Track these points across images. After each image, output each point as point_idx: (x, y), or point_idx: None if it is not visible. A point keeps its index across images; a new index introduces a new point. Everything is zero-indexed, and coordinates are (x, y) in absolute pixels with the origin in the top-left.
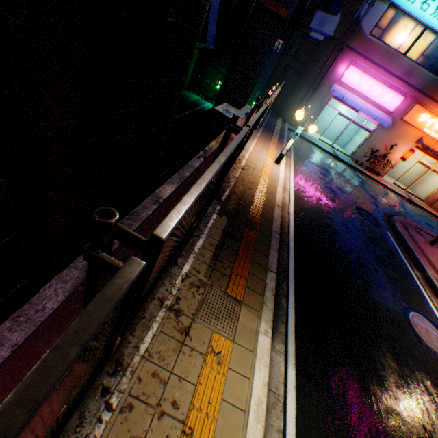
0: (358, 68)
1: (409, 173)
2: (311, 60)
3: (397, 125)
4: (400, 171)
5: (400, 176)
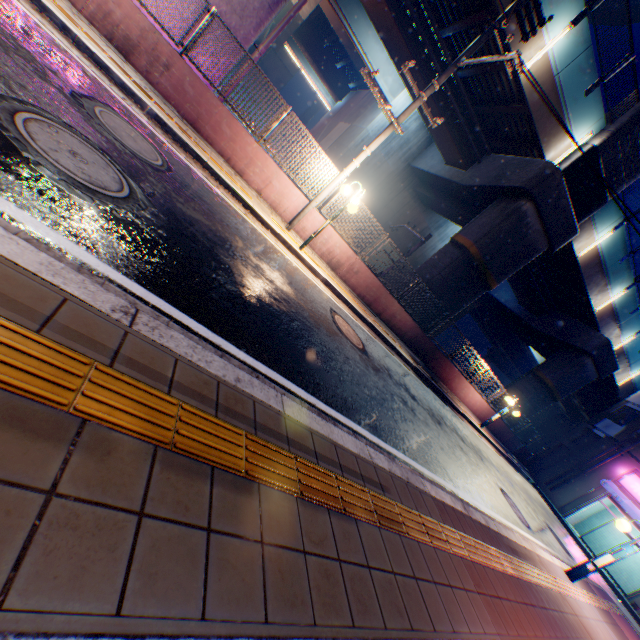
0: None
1: None
2: (585, 446)
3: None
4: None
5: None
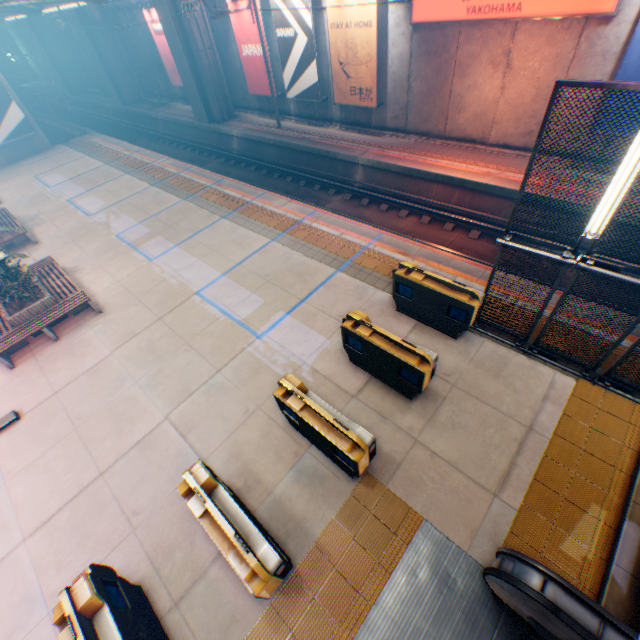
0: None
1: None
2: None
3: None
4: None
5: None
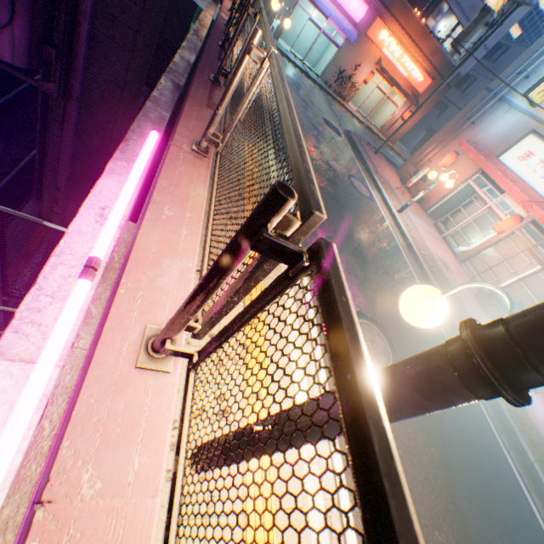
0: None
1: (371, 103)
2: None
3: (362, 42)
4: (363, 100)
5: (363, 105)
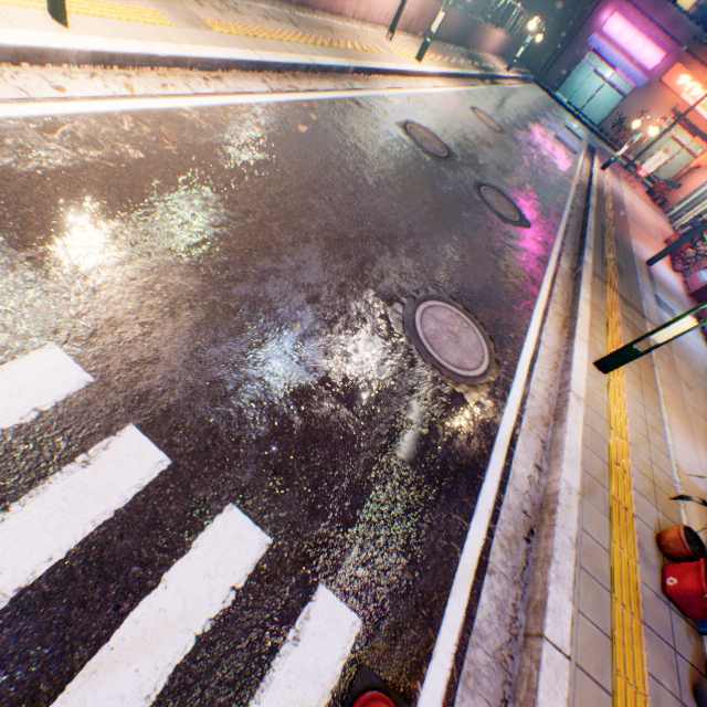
0: (624, 18)
1: (668, 164)
2: (575, 5)
3: (654, 89)
4: None
5: (657, 167)
